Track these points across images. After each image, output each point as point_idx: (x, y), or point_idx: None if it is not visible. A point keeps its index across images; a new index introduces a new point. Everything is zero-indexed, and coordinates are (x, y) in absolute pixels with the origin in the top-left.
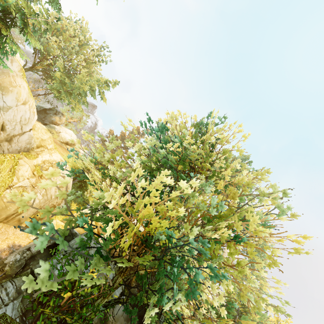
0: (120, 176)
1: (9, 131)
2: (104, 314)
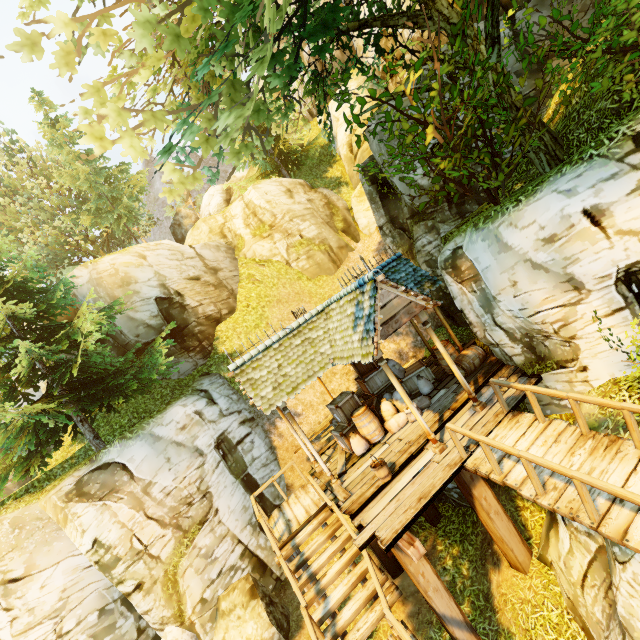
0: (162, 10)
1: (199, 272)
2: (528, 66)
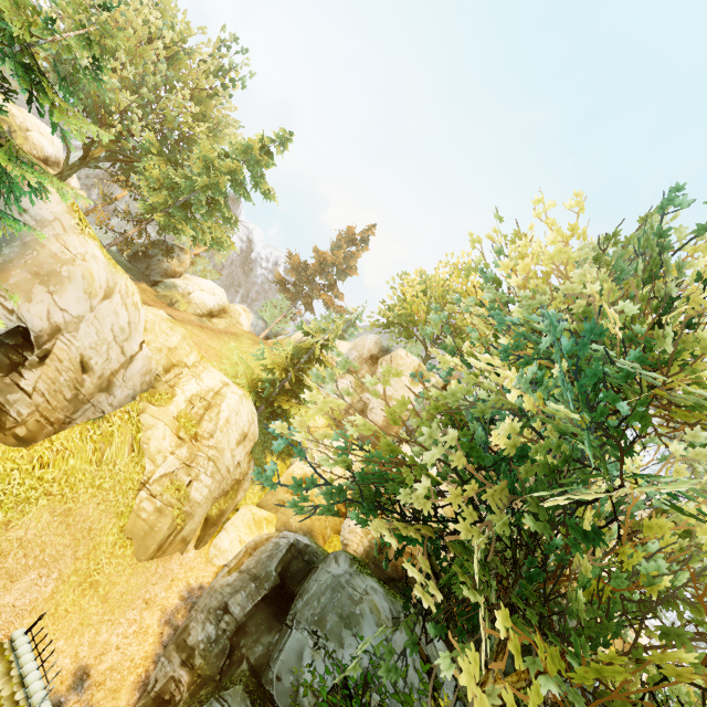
0: (476, 538)
1: (99, 368)
2: None
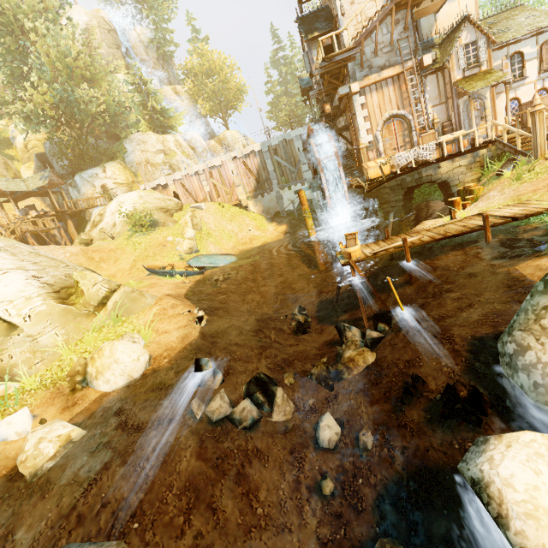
0: (12, 97)
1: None
2: (100, 153)
